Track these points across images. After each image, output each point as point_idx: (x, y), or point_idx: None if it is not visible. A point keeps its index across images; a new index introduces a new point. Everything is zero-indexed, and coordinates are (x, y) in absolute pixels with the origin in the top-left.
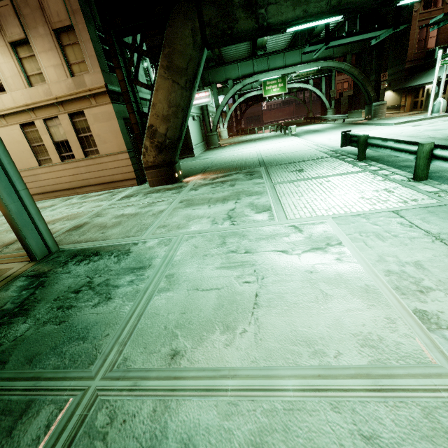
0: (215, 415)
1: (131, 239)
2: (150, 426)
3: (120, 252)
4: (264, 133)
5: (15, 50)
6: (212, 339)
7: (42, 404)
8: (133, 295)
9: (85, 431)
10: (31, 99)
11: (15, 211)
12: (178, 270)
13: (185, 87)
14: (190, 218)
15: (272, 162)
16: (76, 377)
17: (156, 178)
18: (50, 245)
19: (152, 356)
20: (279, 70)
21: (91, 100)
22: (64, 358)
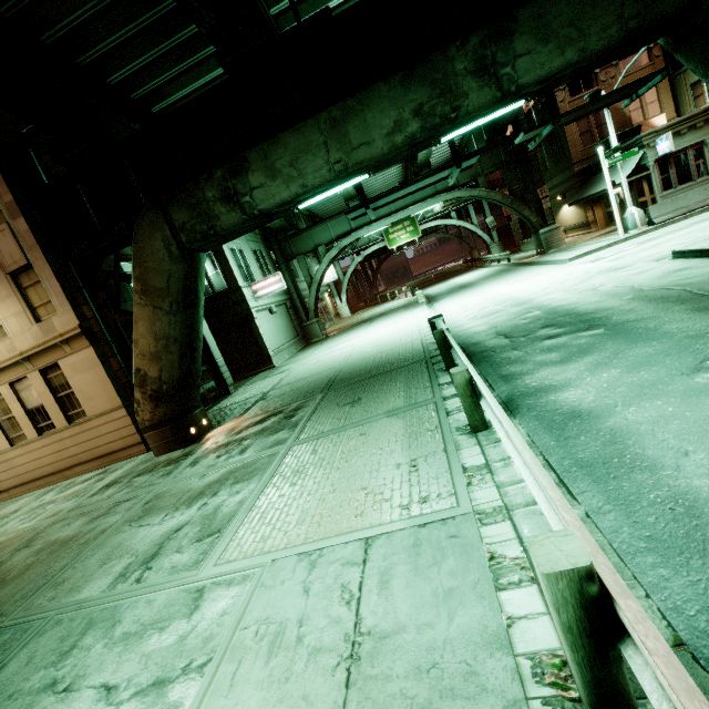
0: None
1: None
2: None
3: None
4: (399, 299)
5: None
6: None
7: None
8: None
9: None
10: None
11: None
12: None
13: (171, 311)
14: (110, 557)
15: (345, 377)
16: None
17: (161, 442)
18: None
19: None
20: (385, 219)
21: (65, 347)
22: None
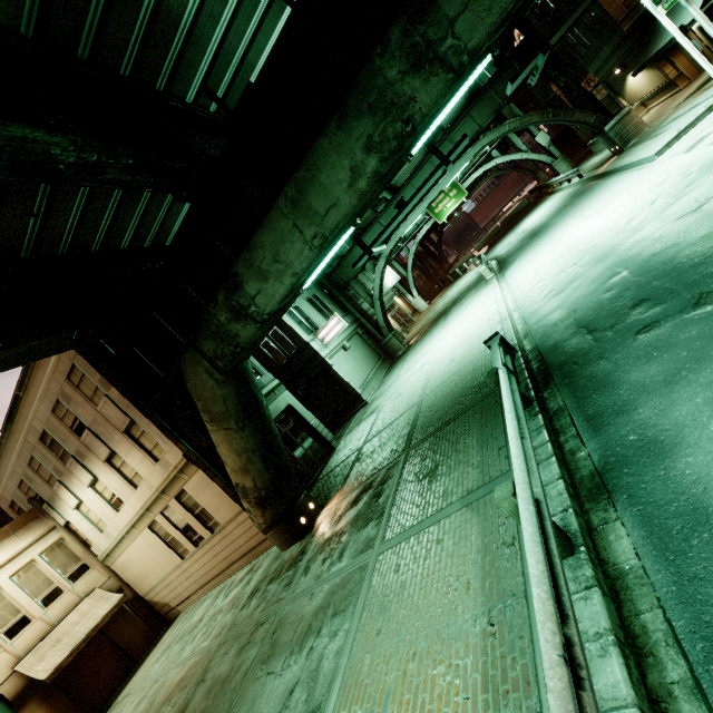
0: None
1: None
2: None
3: None
4: (470, 271)
5: (112, 463)
6: None
7: None
8: None
9: None
10: (142, 499)
11: None
12: None
13: (239, 428)
14: None
15: (423, 424)
16: None
17: (281, 539)
18: None
19: None
20: (418, 206)
21: (182, 476)
22: None
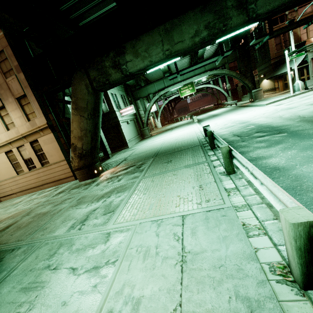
0: None
1: (16, 244)
2: None
3: None
4: (184, 120)
5: None
6: None
7: None
8: None
9: None
10: (9, 137)
11: None
12: (0, 289)
13: (88, 118)
14: (65, 220)
15: (162, 152)
16: None
17: (82, 176)
18: None
19: None
20: (181, 82)
21: (40, 132)
22: None
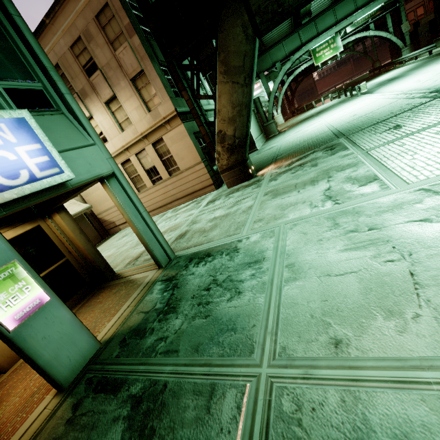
0: (428, 411)
1: (233, 238)
2: (346, 417)
3: (229, 250)
4: (325, 104)
5: (109, 107)
6: (376, 325)
7: (224, 388)
8: (260, 287)
9: (276, 415)
10: (124, 141)
11: (142, 229)
12: (296, 259)
13: (244, 84)
14: (283, 208)
15: (351, 129)
16: (243, 364)
17: (232, 179)
18: (169, 253)
19: (312, 345)
20: (331, 29)
21: (166, 126)
22: (223, 347)
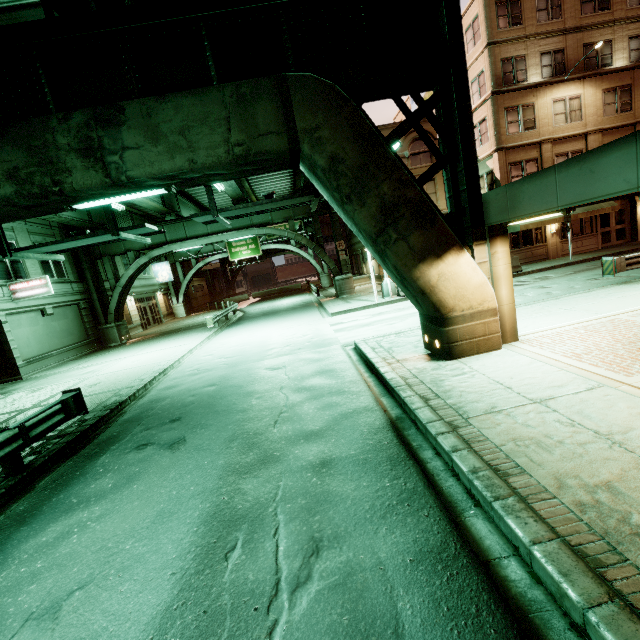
0: None
1: None
2: None
3: None
4: None
5: None
6: None
7: None
8: None
9: None
10: None
11: None
12: None
13: None
14: None
15: None
16: None
17: None
18: None
19: None
20: (200, 239)
21: None
22: None
